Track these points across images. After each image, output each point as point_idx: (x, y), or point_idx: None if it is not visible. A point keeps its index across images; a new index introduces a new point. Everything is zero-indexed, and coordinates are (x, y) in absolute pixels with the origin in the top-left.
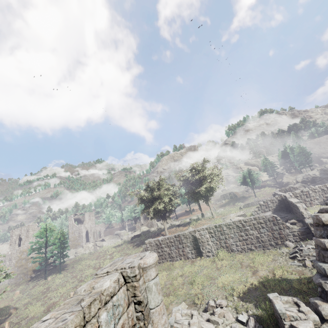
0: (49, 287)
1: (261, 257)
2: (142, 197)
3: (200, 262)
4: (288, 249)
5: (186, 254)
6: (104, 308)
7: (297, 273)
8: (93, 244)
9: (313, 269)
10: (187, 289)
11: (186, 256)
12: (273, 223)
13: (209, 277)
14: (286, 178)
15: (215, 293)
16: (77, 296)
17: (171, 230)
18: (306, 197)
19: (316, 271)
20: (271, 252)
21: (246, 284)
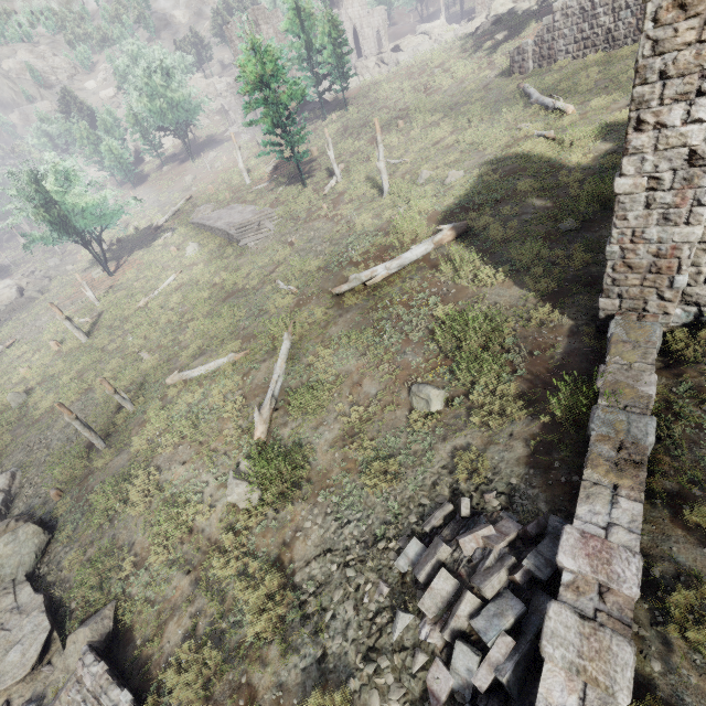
0: (344, 126)
1: None
2: None
3: None
4: None
5: None
6: None
7: None
8: (376, 62)
9: None
10: None
11: None
12: None
13: None
14: None
15: None
16: None
17: None
18: None
19: None
20: None
21: None
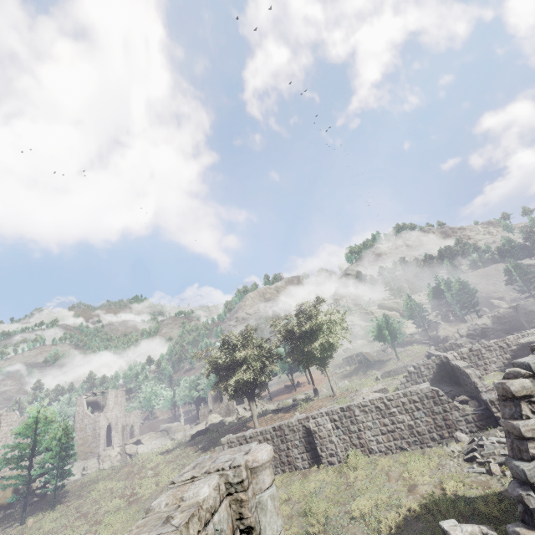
0: None
1: (420, 460)
2: (216, 359)
3: (317, 474)
4: (460, 445)
5: (293, 462)
6: (204, 532)
7: (480, 486)
8: (119, 451)
9: (503, 478)
10: (298, 527)
11: (294, 465)
12: (433, 401)
13: (335, 500)
14: (443, 330)
15: (349, 530)
16: (155, 514)
17: (264, 420)
18: (477, 358)
19: (509, 481)
20: (435, 452)
21: (400, 509)
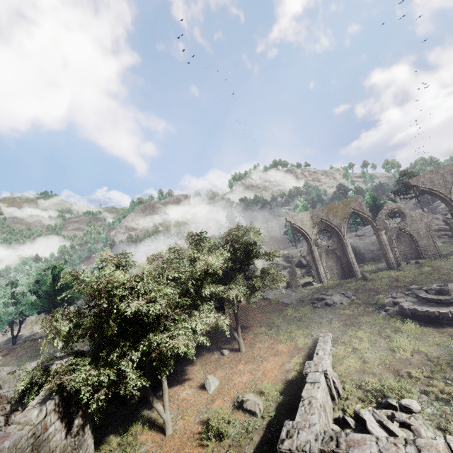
0: None
1: None
2: None
3: None
4: None
5: None
6: None
7: None
8: None
9: None
10: None
11: None
12: None
13: None
14: None
15: None
16: None
17: None
18: None
19: None
20: None
21: None
